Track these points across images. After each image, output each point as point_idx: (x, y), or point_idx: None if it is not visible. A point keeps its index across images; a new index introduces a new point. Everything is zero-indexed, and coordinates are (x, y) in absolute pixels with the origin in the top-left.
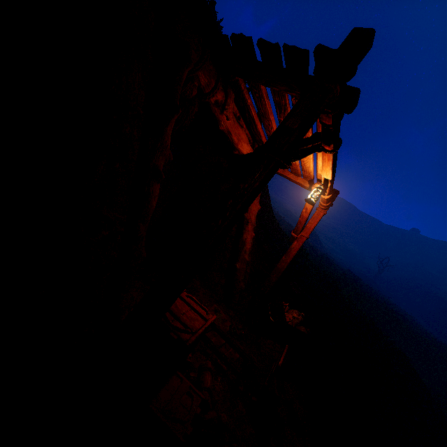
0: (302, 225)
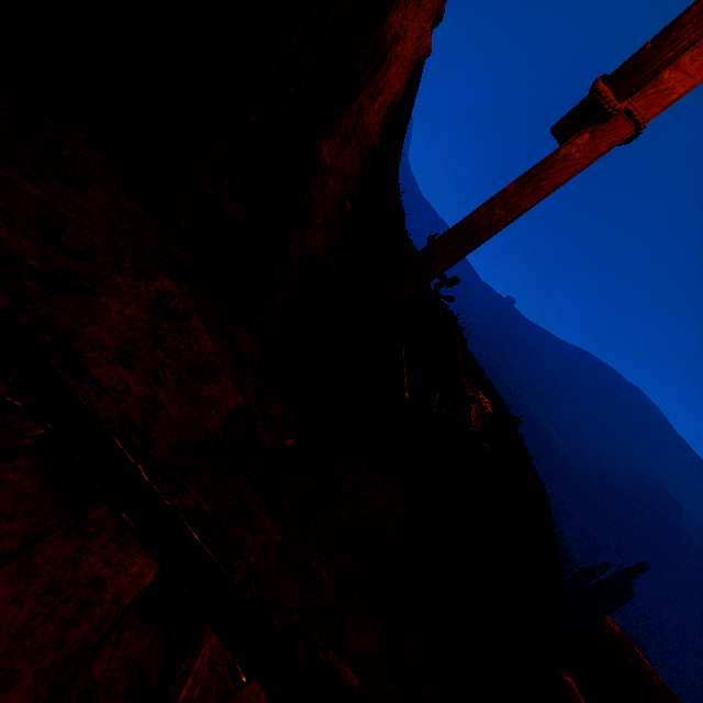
0: (702, 34)
